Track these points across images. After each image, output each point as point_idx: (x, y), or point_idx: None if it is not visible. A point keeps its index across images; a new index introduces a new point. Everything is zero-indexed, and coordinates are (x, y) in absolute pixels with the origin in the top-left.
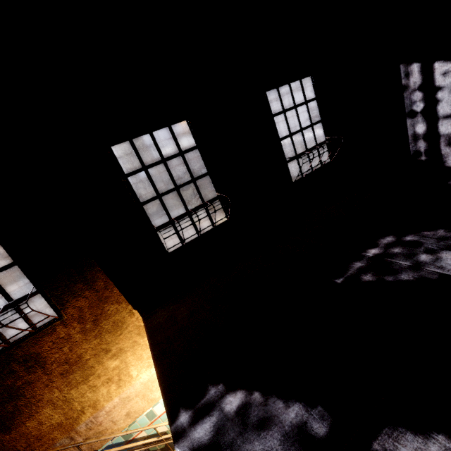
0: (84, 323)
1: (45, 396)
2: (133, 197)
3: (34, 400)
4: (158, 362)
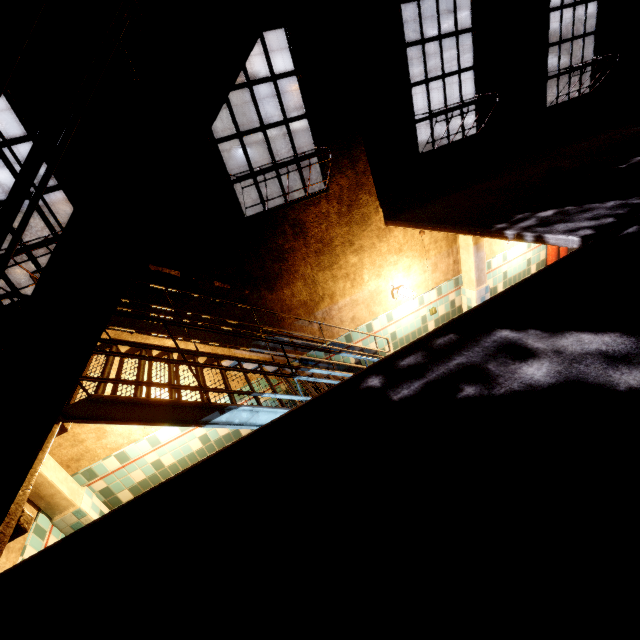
0: (341, 206)
1: (301, 269)
2: (407, 74)
3: (293, 270)
4: (440, 223)
